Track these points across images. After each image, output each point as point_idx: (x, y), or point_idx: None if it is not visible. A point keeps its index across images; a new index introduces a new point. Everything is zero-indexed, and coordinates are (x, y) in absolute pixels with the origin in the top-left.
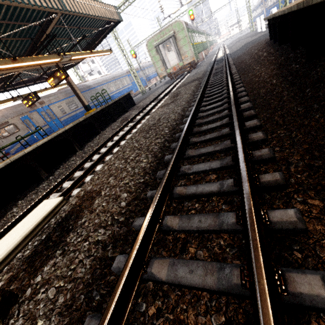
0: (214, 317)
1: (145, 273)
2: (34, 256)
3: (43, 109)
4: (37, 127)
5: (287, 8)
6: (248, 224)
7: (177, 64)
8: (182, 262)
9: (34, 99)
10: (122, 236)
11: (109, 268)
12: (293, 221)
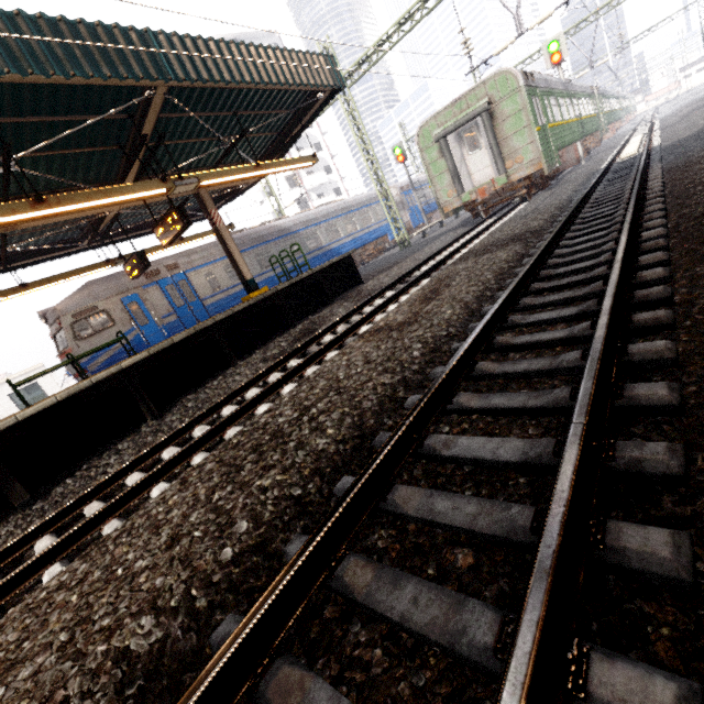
0: None
1: None
2: None
3: (173, 281)
4: (117, 332)
5: None
6: None
7: (492, 181)
8: None
9: (140, 267)
10: None
11: None
12: None
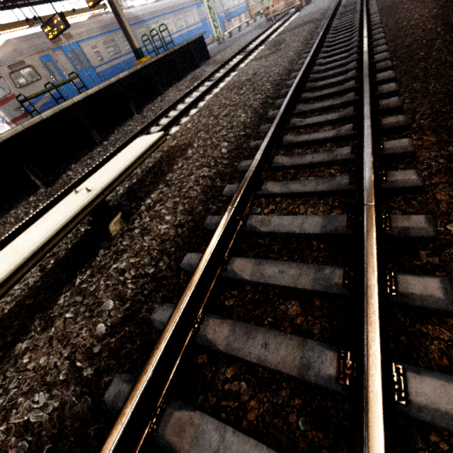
0: (321, 207)
1: (259, 190)
2: (132, 192)
3: (71, 49)
4: (71, 73)
5: None
6: (364, 144)
7: None
8: (294, 182)
9: (60, 27)
10: (228, 174)
11: (221, 193)
12: (404, 146)
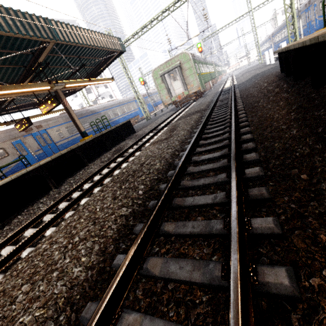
0: None
1: None
2: None
3: (39, 134)
4: (20, 155)
5: (309, 39)
6: None
7: (183, 93)
8: None
9: (26, 125)
10: None
11: None
12: None
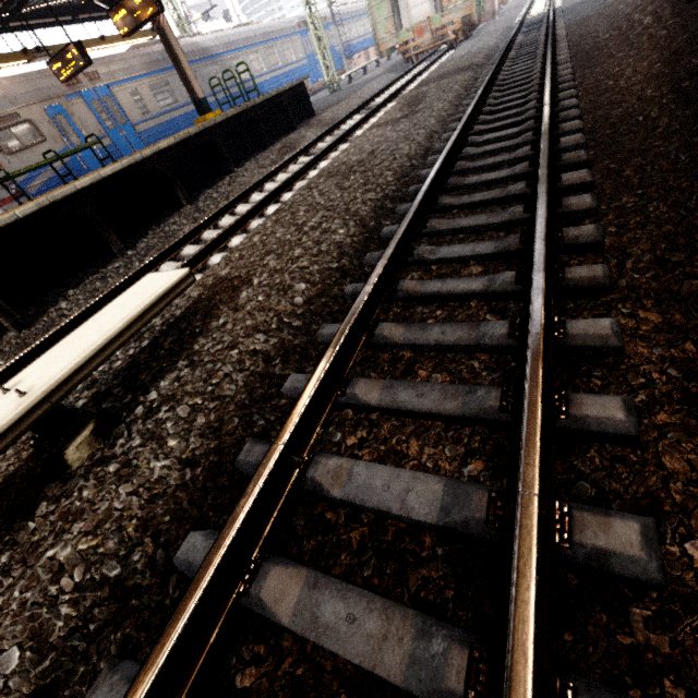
0: (448, 448)
1: (343, 395)
2: (134, 369)
3: (97, 95)
4: (89, 136)
5: None
6: (530, 329)
7: (429, 20)
8: (405, 384)
9: (77, 64)
10: (298, 348)
11: (279, 390)
12: (604, 334)
